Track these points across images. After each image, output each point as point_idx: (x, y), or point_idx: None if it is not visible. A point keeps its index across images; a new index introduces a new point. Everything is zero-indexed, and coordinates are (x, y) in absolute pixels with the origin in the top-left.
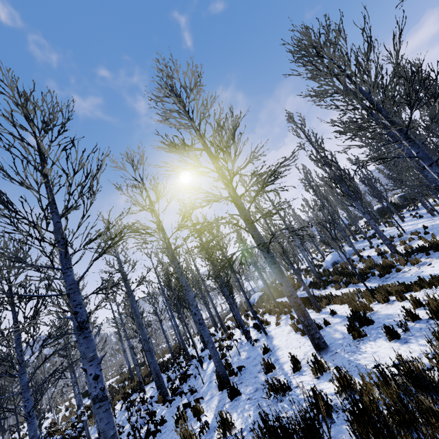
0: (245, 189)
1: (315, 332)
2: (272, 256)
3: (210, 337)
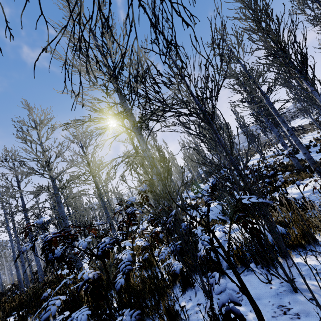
0: (60, 185)
1: (77, 262)
2: (66, 223)
3: (39, 262)
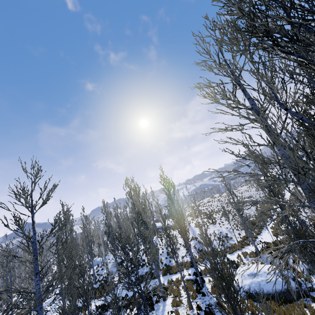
0: None
1: None
2: None
3: None
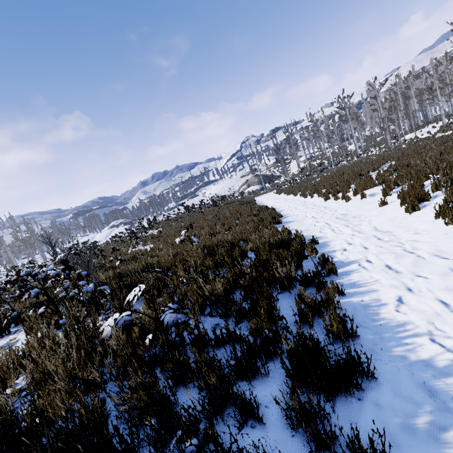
0: None
1: None
2: None
3: None
